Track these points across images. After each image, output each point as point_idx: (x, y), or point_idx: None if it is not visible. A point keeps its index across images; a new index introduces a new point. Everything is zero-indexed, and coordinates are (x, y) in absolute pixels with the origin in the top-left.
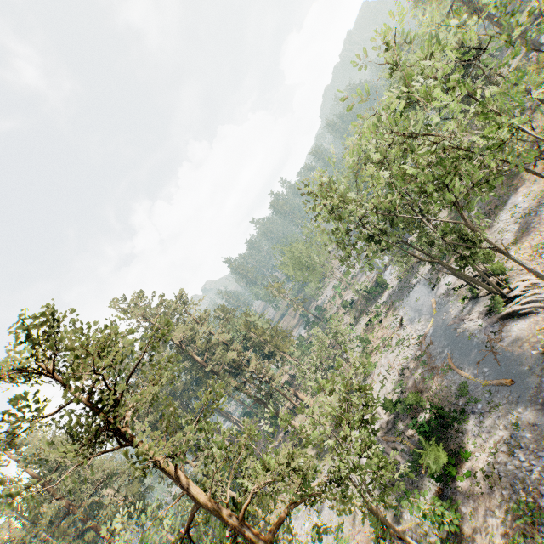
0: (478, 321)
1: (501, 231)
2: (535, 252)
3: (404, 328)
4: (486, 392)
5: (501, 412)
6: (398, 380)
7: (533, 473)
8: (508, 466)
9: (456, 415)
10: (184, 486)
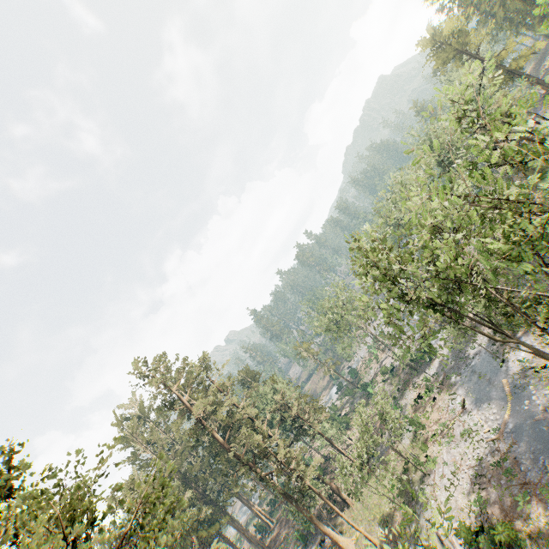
0: None
1: None
2: None
3: (468, 414)
4: None
5: None
6: (472, 491)
7: None
8: None
9: None
10: None
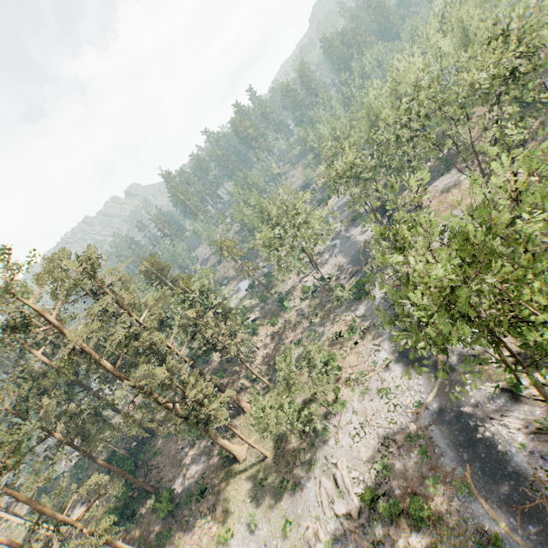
0: (517, 435)
1: None
2: None
3: (390, 373)
4: None
5: None
6: (378, 451)
7: None
8: None
9: None
10: None
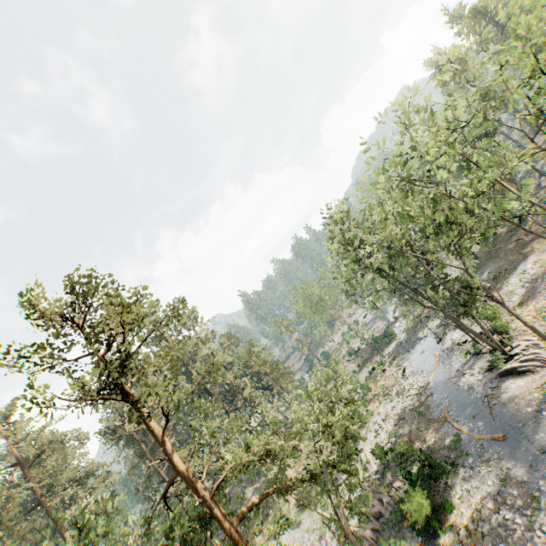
0: (479, 376)
1: (509, 294)
2: (538, 314)
3: (405, 379)
4: (479, 446)
5: (491, 467)
6: (393, 429)
7: (517, 531)
8: (492, 523)
9: (445, 465)
10: (166, 453)
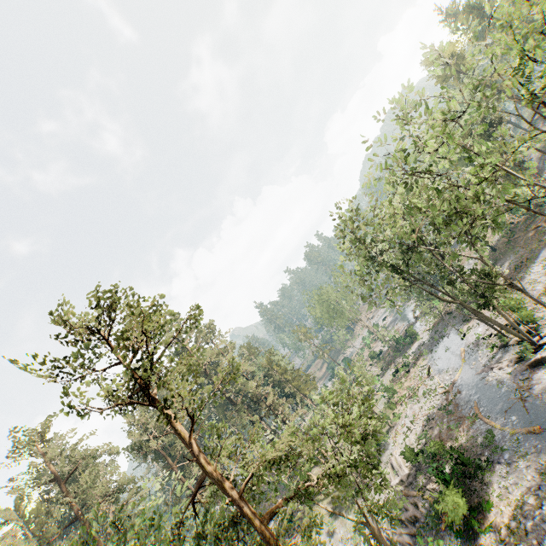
0: (508, 369)
1: (532, 282)
2: None
3: (431, 378)
4: (513, 441)
5: (529, 462)
6: (422, 431)
7: None
8: (535, 519)
9: (479, 462)
10: (195, 453)
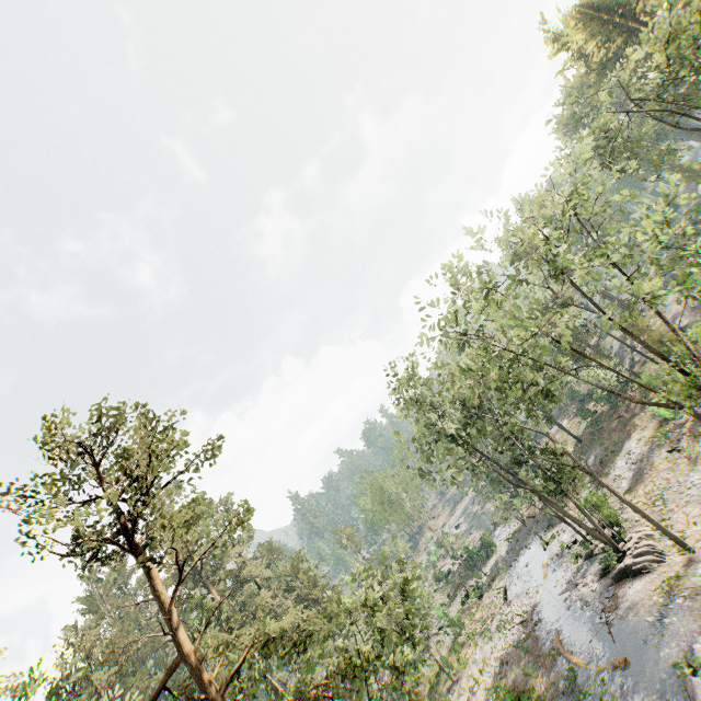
0: (593, 586)
1: (618, 479)
2: (648, 499)
3: (508, 604)
4: (599, 682)
5: None
6: (493, 681)
7: None
8: None
9: None
10: (175, 624)
